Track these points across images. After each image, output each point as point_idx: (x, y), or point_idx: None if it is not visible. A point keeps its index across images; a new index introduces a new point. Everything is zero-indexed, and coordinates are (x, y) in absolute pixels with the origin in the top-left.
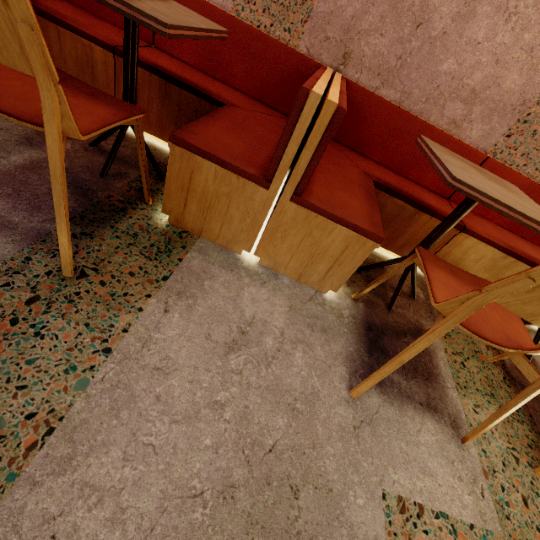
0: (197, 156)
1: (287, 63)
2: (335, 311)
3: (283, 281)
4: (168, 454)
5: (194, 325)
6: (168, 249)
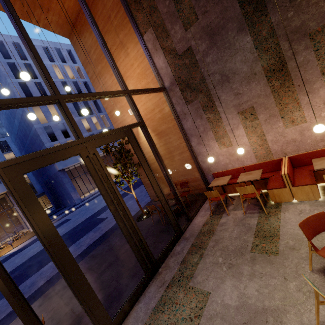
0: (272, 190)
1: (274, 162)
2: (323, 202)
3: (305, 202)
4: (296, 225)
5: (290, 213)
6: (277, 206)
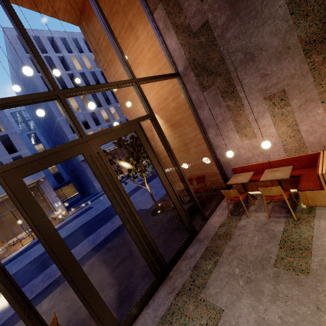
0: (304, 191)
1: (308, 157)
2: None
3: None
4: None
5: None
6: (310, 211)
